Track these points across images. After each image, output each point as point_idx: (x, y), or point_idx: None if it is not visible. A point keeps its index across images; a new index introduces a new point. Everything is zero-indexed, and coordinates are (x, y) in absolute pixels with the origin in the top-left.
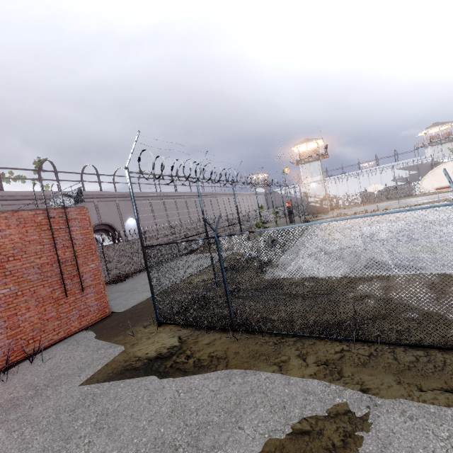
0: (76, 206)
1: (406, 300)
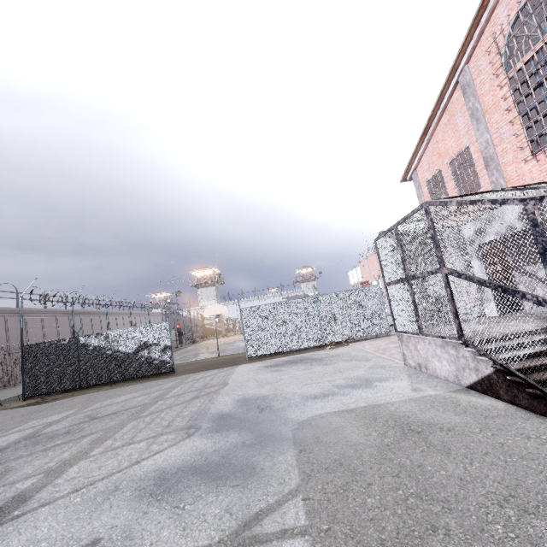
0: None
1: (155, 356)
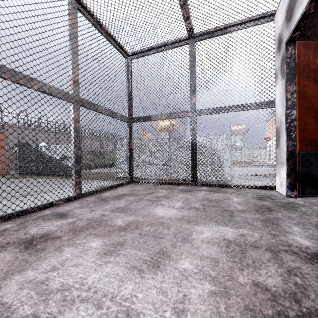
0: (0, 130)
1: (69, 165)
